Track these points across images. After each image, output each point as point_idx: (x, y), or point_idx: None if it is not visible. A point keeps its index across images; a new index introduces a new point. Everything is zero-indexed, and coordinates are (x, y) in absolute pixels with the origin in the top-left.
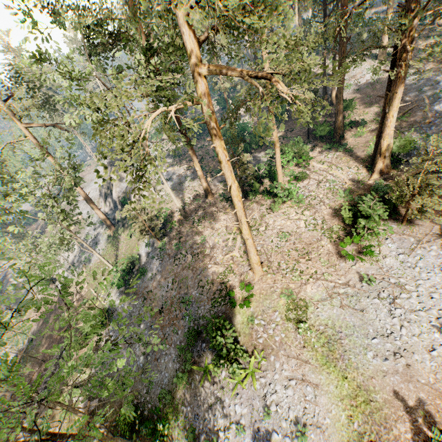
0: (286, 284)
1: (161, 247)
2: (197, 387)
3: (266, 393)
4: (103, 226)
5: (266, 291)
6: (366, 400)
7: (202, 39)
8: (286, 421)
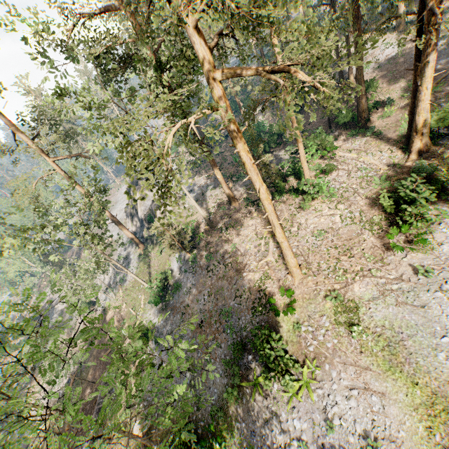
0: (330, 286)
1: (192, 260)
2: (249, 401)
3: (326, 405)
4: (133, 245)
5: (309, 295)
6: (445, 409)
7: (215, 43)
8: (353, 436)
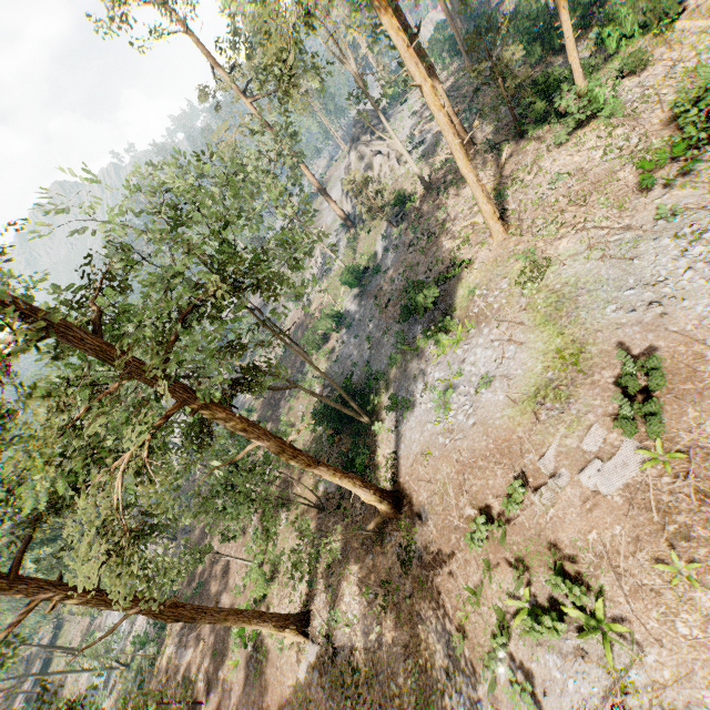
0: (532, 245)
1: (398, 236)
2: (407, 365)
3: (466, 357)
4: (345, 229)
5: (501, 258)
6: (575, 352)
7: None
8: (476, 377)
